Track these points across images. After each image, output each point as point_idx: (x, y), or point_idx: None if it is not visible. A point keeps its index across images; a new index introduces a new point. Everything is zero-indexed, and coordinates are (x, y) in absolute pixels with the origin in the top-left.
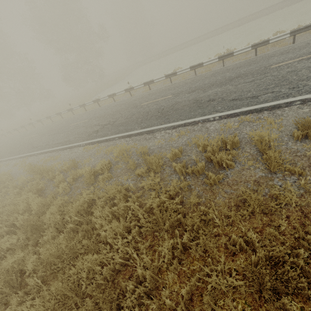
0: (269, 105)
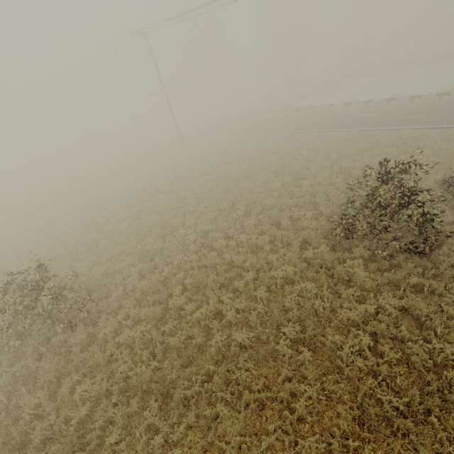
0: (442, 126)
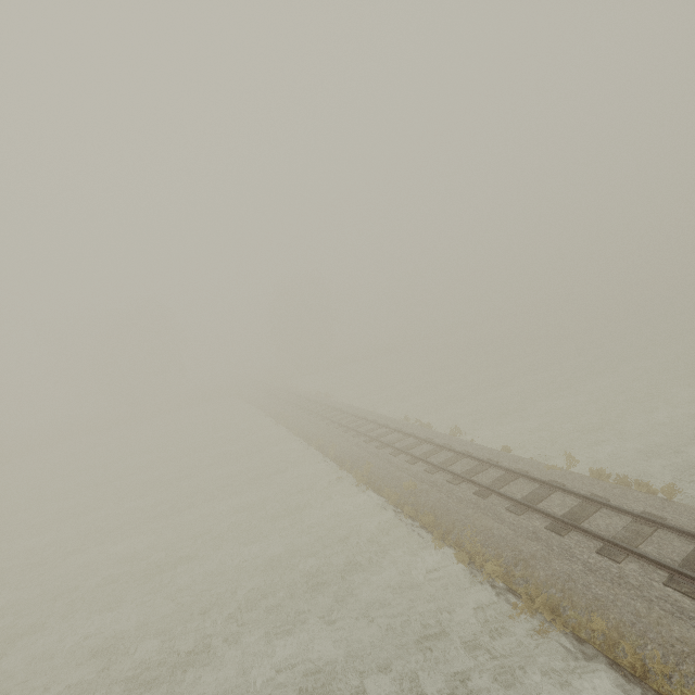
0: None
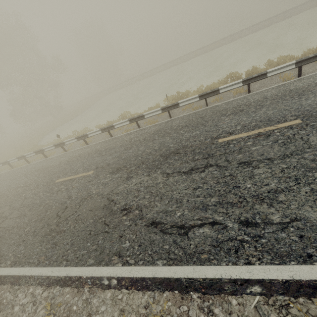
0: (203, 276)
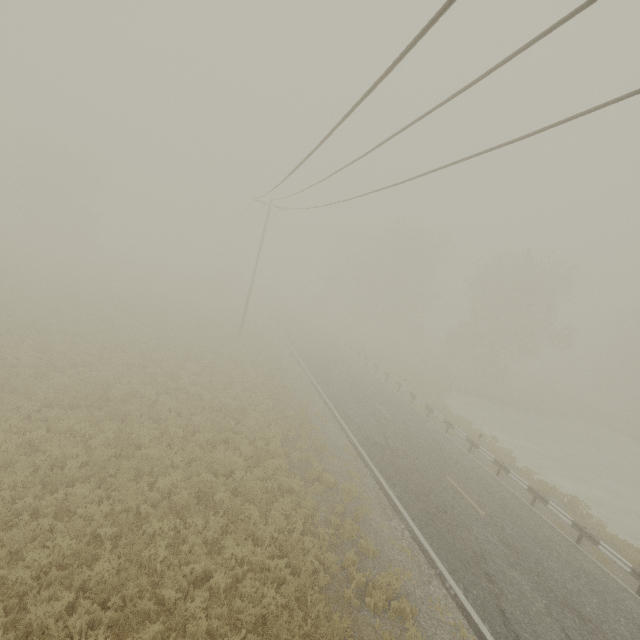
0: None
